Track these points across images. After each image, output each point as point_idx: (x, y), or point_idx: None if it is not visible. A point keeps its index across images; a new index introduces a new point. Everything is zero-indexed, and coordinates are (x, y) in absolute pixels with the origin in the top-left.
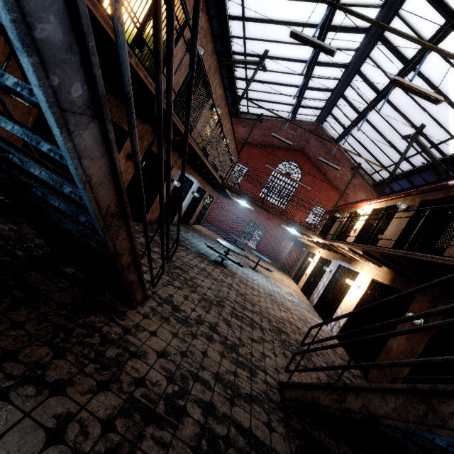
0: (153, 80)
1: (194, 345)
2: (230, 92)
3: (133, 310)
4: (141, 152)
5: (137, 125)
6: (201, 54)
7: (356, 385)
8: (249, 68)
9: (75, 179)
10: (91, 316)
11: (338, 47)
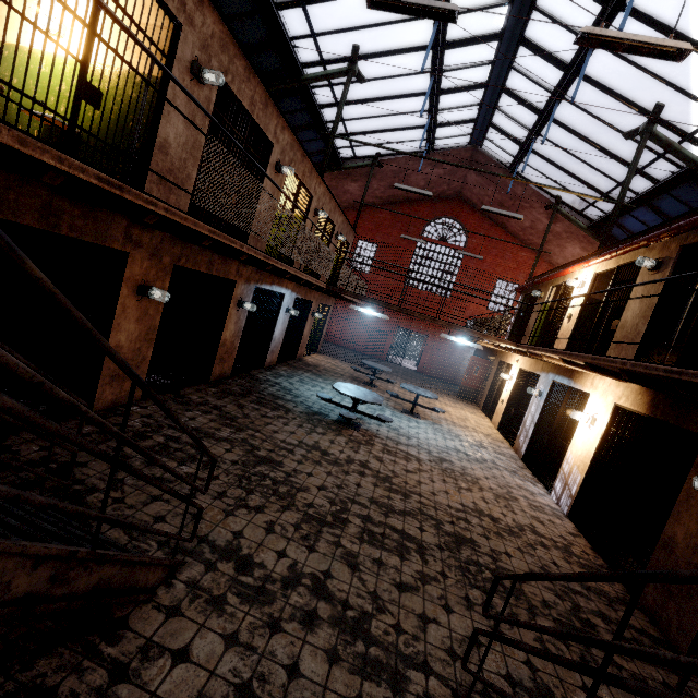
0: (83, 161)
1: (270, 654)
2: (317, 131)
3: (147, 604)
4: (164, 276)
5: (138, 236)
6: (226, 84)
7: None
8: (336, 84)
9: None
10: (42, 660)
11: (477, 7)
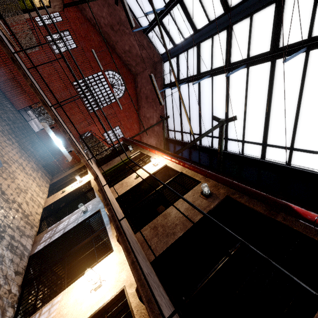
0: None
1: None
2: None
3: None
4: None
5: None
6: None
7: None
8: None
9: None
10: None
11: None
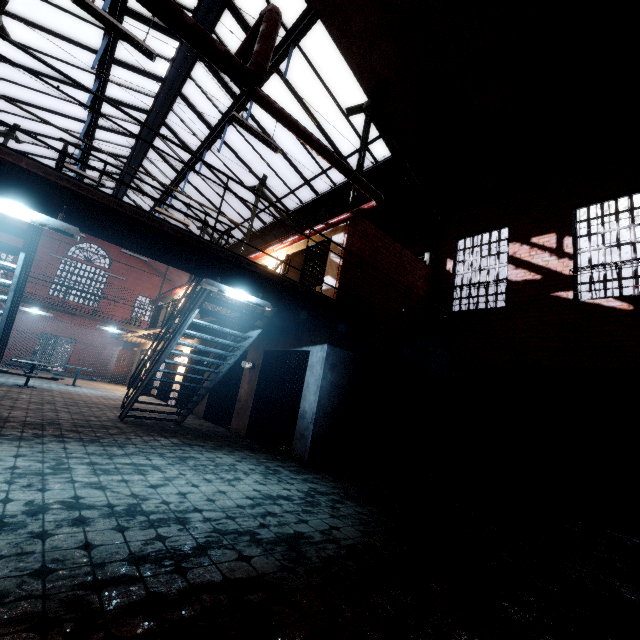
0: None
1: (46, 414)
2: None
3: None
4: None
5: None
6: None
7: (146, 376)
8: None
9: (3, 317)
10: None
11: (113, 142)
